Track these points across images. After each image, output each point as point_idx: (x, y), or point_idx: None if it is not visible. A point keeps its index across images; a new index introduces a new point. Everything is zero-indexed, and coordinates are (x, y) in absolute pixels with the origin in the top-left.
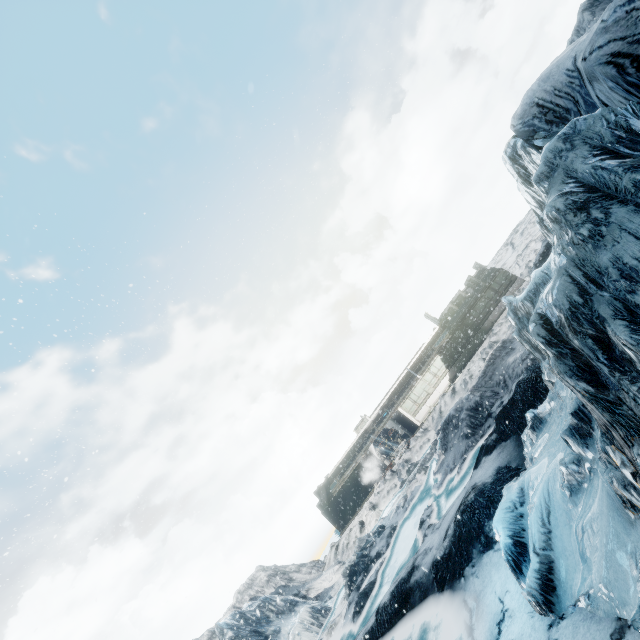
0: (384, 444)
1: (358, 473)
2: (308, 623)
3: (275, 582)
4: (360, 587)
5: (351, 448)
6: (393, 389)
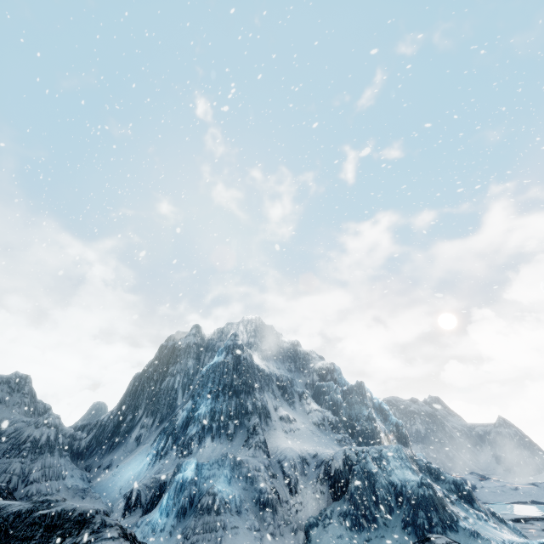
0: None
1: None
2: None
3: None
4: None
5: None
6: None
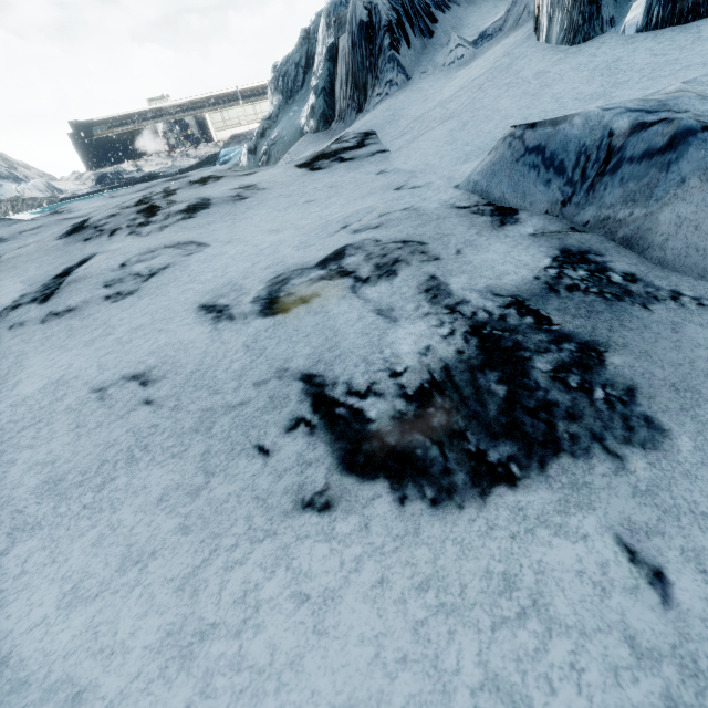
0: (172, 137)
1: (133, 137)
2: (42, 189)
3: None
4: None
5: (136, 112)
6: (212, 95)
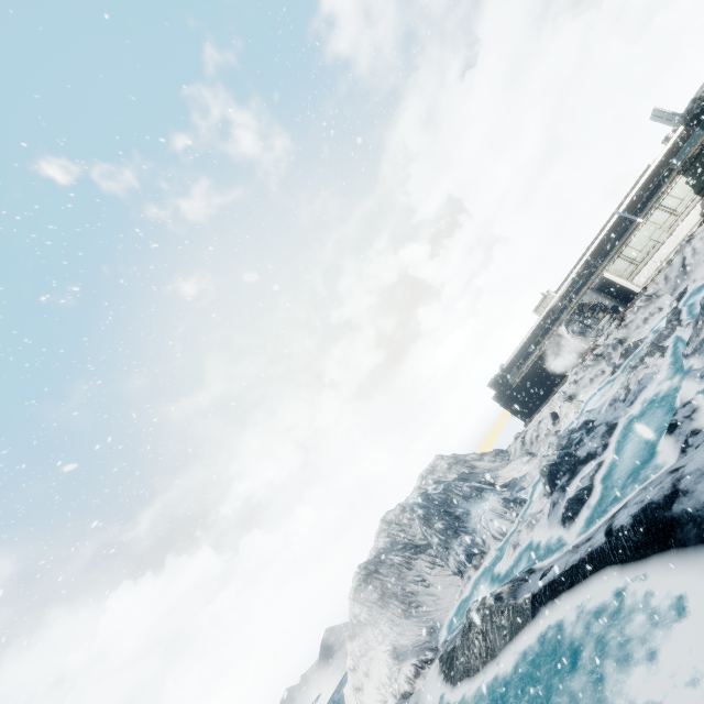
0: (577, 323)
1: (544, 361)
2: (501, 512)
3: (457, 469)
4: (566, 488)
5: (531, 334)
6: (593, 248)
